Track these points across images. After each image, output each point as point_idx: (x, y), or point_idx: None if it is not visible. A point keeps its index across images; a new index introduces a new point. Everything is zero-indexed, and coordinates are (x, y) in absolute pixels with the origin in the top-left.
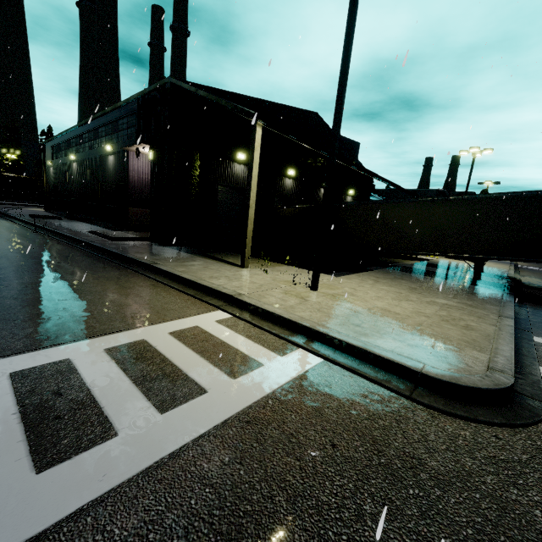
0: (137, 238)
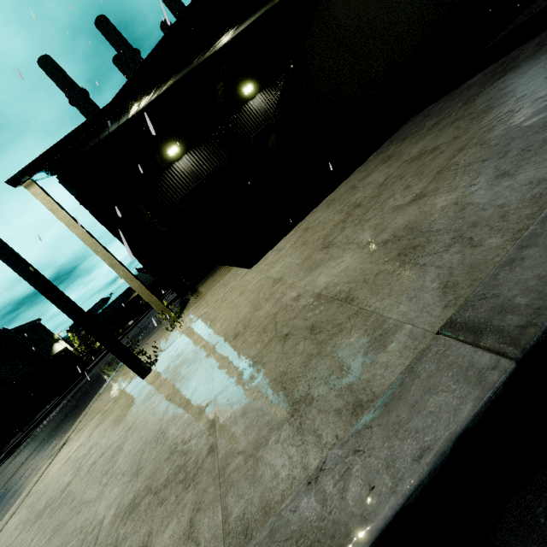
0: (175, 298)
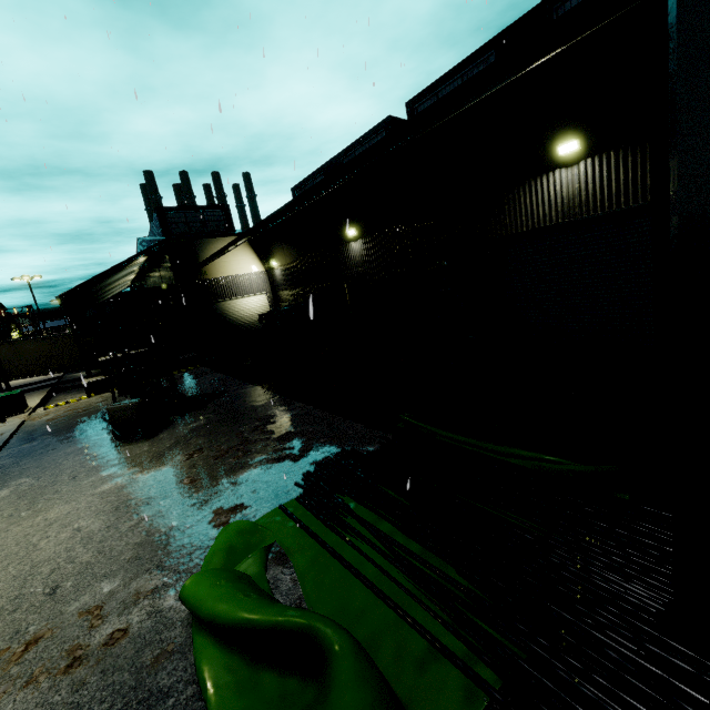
0: None
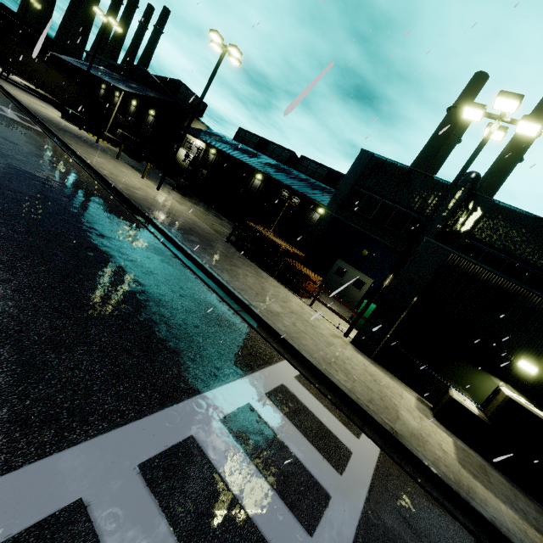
0: None
